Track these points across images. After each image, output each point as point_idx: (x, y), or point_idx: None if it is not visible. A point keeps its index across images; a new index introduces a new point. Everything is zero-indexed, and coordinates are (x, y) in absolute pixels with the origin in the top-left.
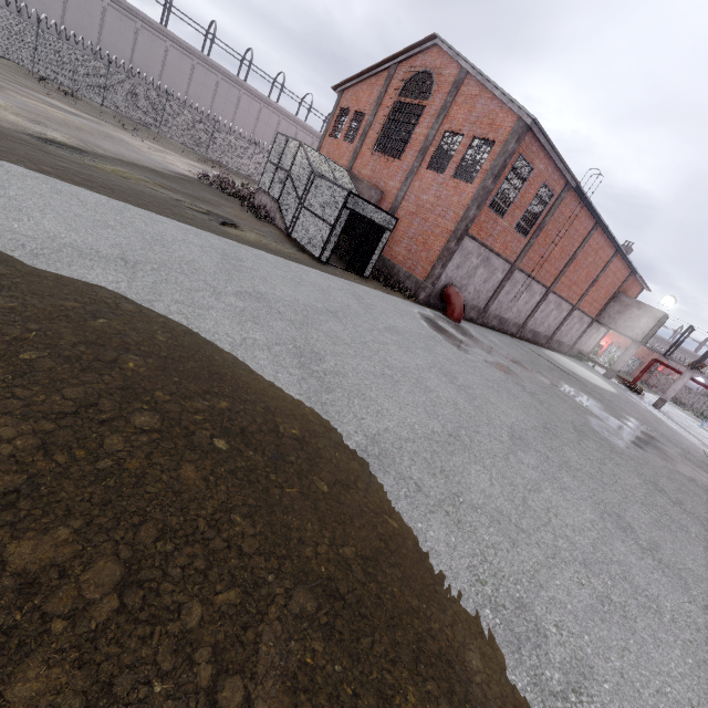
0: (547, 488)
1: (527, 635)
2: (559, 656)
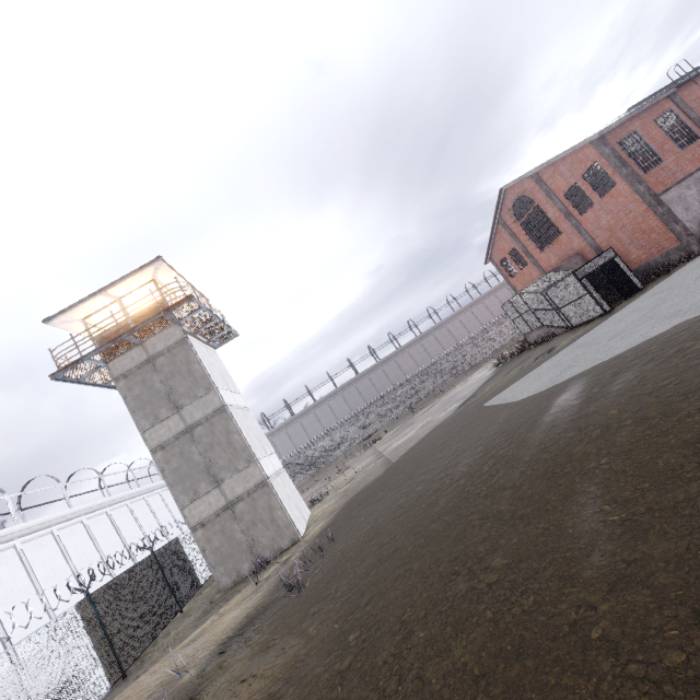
0: None
1: None
2: None
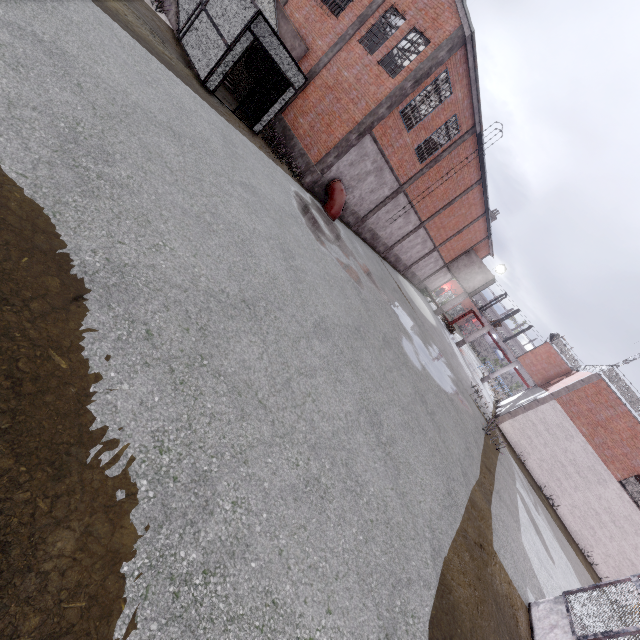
0: (322, 376)
1: (184, 511)
2: (213, 535)
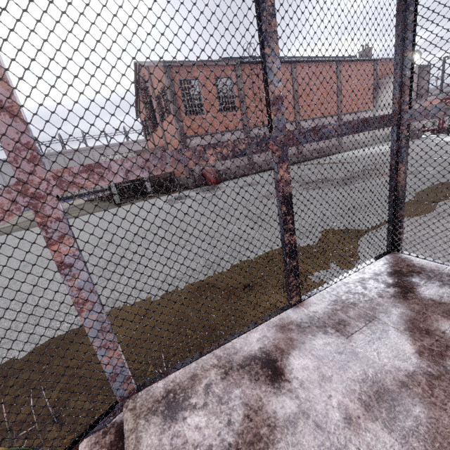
0: None
1: None
2: None
